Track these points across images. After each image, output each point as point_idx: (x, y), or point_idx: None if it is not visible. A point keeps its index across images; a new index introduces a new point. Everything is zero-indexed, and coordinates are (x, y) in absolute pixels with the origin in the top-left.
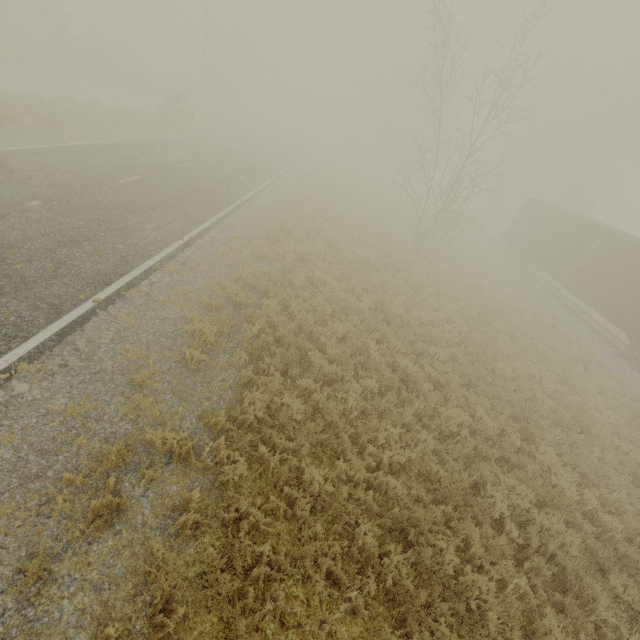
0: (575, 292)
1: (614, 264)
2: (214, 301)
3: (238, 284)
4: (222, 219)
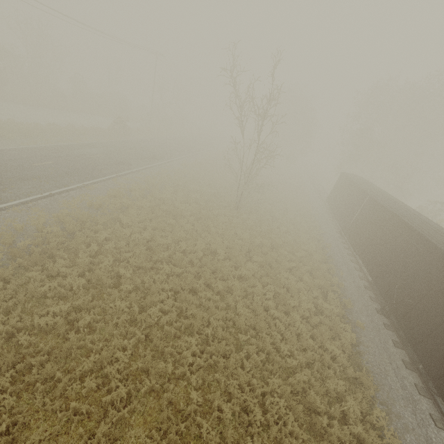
0: (349, 239)
1: (369, 218)
2: (17, 226)
3: (54, 219)
4: (89, 184)
